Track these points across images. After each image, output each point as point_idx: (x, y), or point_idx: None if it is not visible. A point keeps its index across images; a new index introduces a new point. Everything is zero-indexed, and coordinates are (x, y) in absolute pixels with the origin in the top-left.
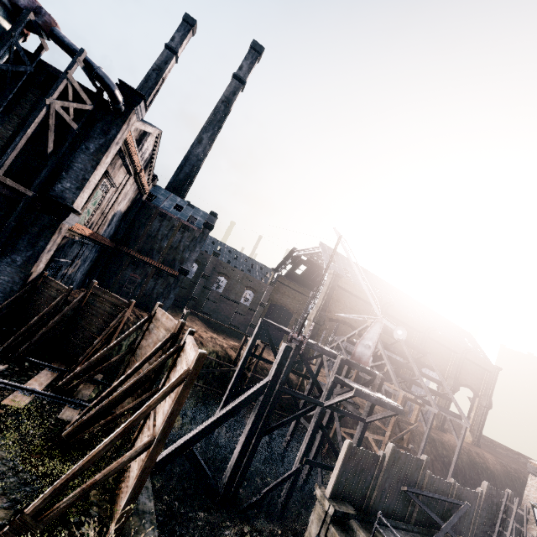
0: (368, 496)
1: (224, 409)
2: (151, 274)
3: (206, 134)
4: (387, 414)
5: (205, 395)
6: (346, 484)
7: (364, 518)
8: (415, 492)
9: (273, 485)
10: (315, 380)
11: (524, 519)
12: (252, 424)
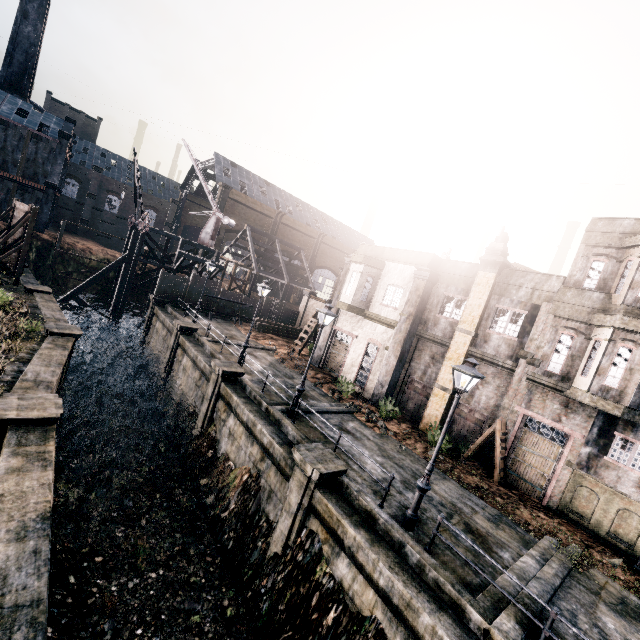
0: (182, 298)
1: (97, 274)
2: (14, 190)
3: (32, 5)
4: (217, 271)
5: (102, 290)
6: (165, 291)
7: (179, 306)
8: (212, 296)
9: (145, 317)
10: (165, 255)
11: (276, 306)
12: (120, 282)
